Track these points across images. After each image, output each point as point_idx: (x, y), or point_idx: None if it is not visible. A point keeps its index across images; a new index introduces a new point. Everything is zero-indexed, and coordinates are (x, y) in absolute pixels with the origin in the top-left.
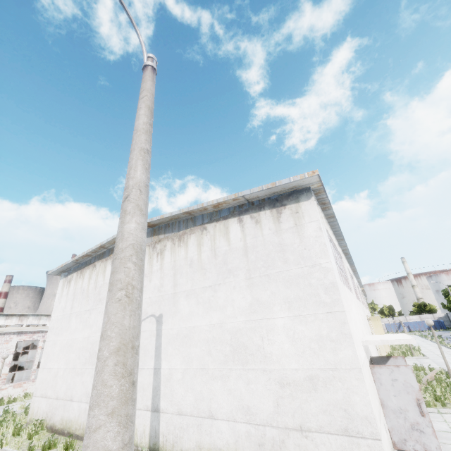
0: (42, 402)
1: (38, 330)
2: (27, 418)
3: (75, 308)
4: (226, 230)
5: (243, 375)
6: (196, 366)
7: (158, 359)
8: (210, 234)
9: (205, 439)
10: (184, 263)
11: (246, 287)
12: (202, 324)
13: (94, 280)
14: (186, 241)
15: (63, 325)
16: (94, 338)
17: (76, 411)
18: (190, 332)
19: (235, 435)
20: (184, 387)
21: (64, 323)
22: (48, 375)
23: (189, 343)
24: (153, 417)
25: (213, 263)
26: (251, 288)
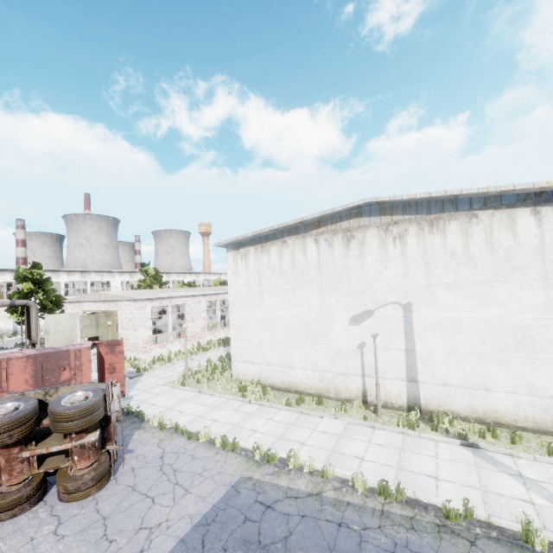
0: (248, 366)
1: (162, 296)
2: (226, 377)
3: (266, 286)
4: (511, 221)
5: (528, 362)
6: (465, 351)
7: (411, 342)
8: (484, 223)
9: (478, 403)
10: (442, 253)
11: (539, 287)
12: (473, 316)
13: (289, 258)
14: (442, 228)
15: (251, 301)
16: (308, 318)
17: (301, 376)
18: (455, 323)
19: (516, 403)
20: (450, 367)
21: (253, 299)
22: (248, 345)
23: (454, 332)
24: (411, 386)
25: (489, 258)
26: (546, 289)
